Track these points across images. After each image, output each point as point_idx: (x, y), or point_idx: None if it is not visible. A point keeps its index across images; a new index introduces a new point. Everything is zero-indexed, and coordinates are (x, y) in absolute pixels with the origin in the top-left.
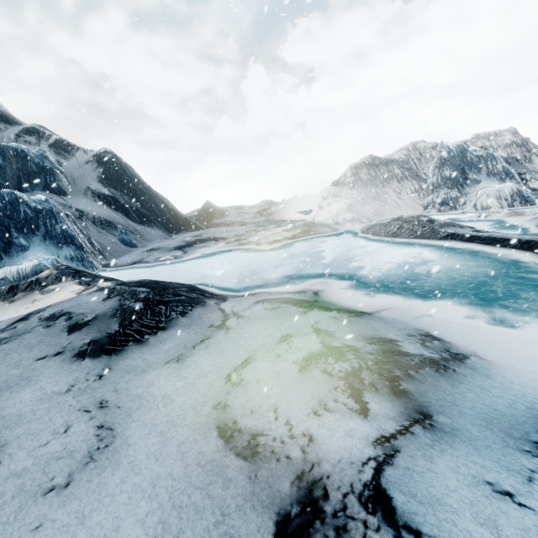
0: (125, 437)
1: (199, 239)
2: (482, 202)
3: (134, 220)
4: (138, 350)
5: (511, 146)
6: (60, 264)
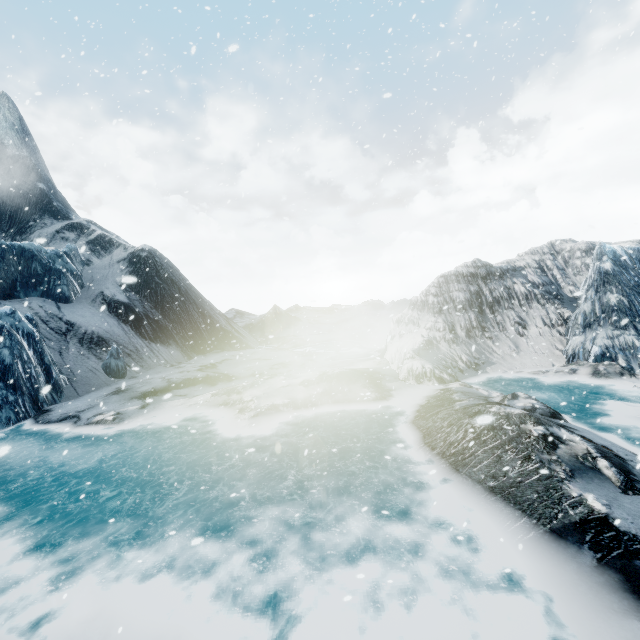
0: None
1: (190, 378)
2: None
3: (146, 336)
4: None
5: None
6: None
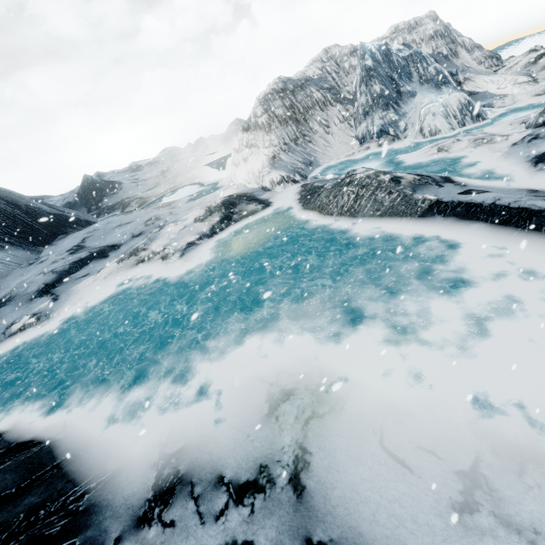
0: None
1: (76, 261)
2: (429, 125)
3: None
4: None
5: (435, 38)
6: None
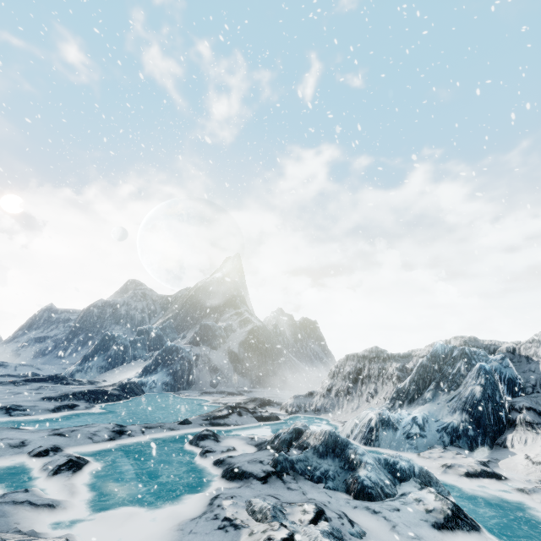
0: (3, 403)
1: (224, 391)
2: (347, 422)
3: (237, 371)
4: (46, 401)
5: None
6: (135, 381)
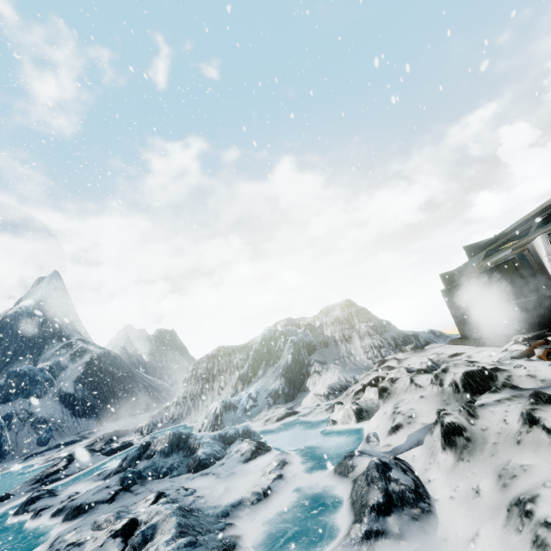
0: None
1: (60, 443)
2: (199, 419)
3: (77, 414)
4: None
5: (334, 323)
6: None
